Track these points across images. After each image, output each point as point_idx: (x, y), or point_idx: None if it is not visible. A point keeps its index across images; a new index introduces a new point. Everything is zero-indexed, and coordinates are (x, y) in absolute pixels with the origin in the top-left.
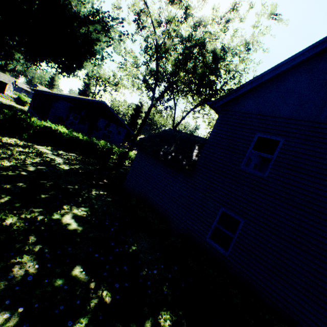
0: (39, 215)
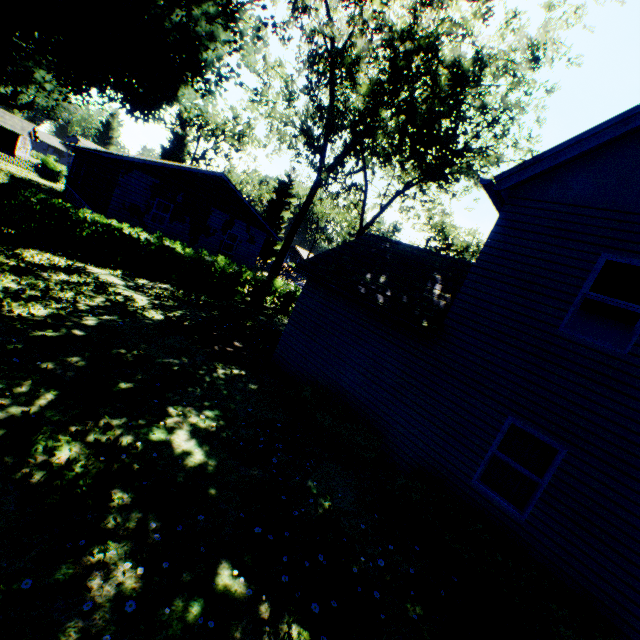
0: (123, 433)
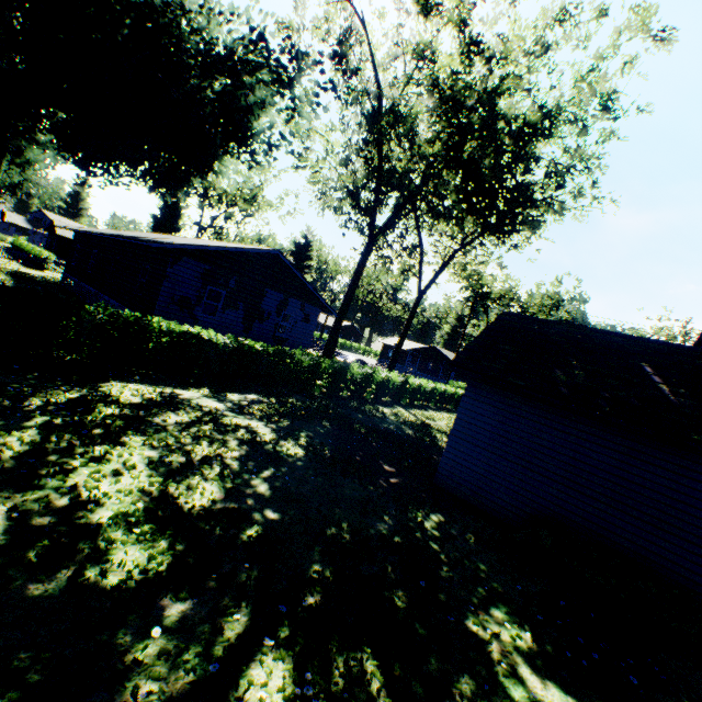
0: None
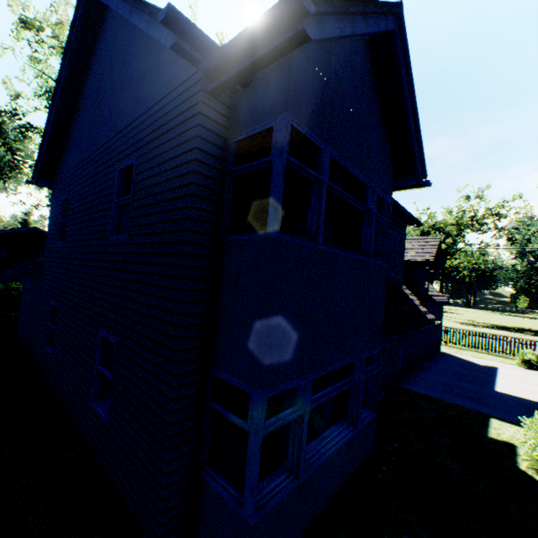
0: None
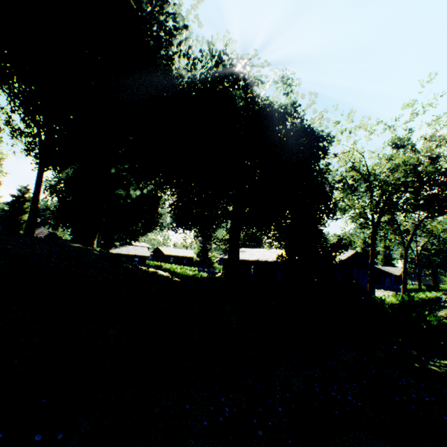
0: None
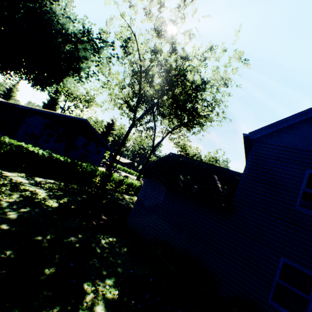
0: None
